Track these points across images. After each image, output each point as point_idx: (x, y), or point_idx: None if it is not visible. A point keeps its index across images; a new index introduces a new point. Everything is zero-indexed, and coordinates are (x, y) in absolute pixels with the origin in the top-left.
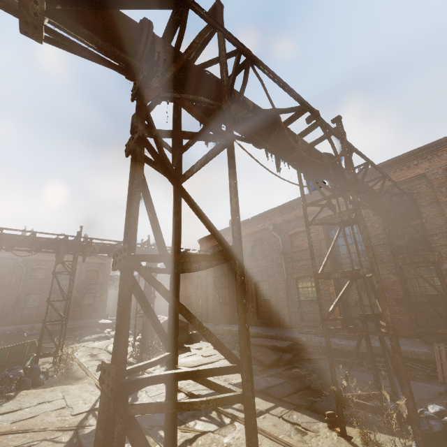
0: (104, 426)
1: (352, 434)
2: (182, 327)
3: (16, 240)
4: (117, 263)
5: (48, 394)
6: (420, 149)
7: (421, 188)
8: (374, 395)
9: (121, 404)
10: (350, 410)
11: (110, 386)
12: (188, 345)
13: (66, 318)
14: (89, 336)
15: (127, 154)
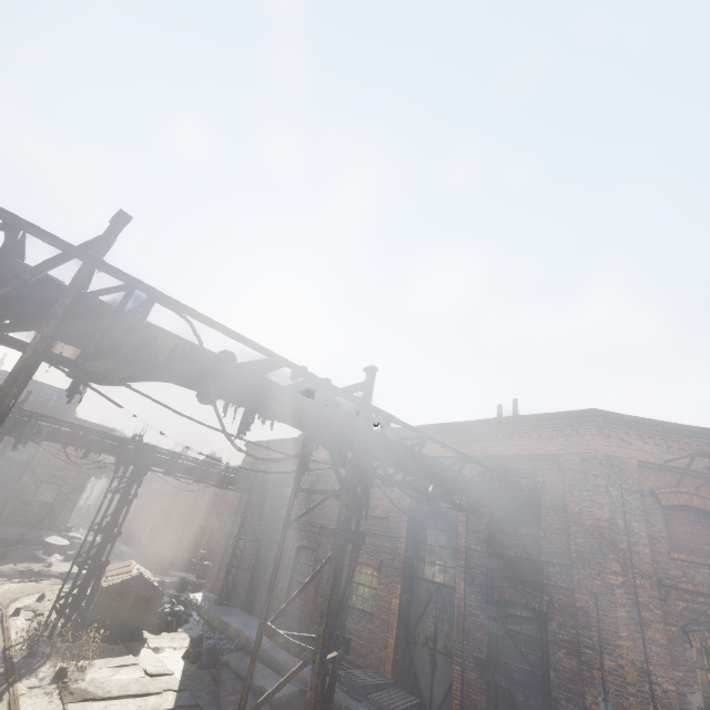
0: None
1: None
2: (150, 599)
3: None
4: None
5: None
6: (558, 416)
7: (549, 478)
8: None
9: None
10: None
11: None
12: (151, 634)
13: None
14: (12, 563)
15: None
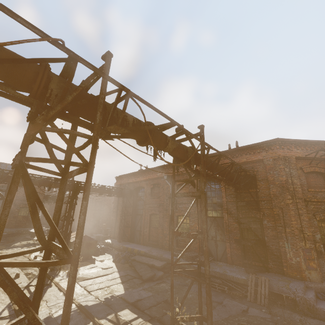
0: None
1: None
2: (92, 244)
3: None
4: None
5: None
6: (262, 143)
7: (259, 169)
8: (196, 317)
9: None
10: (185, 322)
11: None
12: (95, 256)
13: None
14: (19, 242)
15: (12, 168)
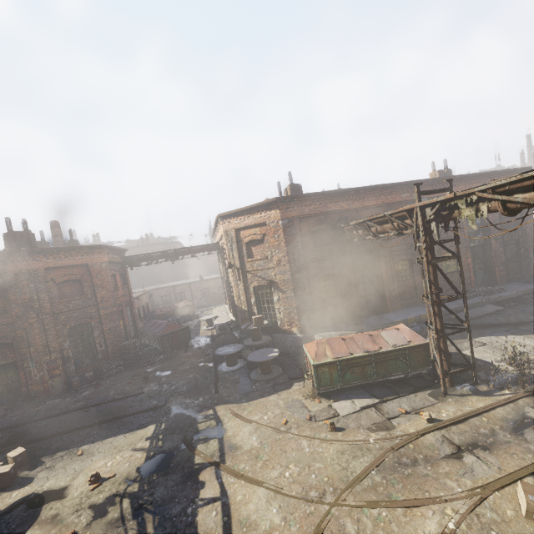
0: None
1: None
2: None
3: None
4: None
5: None
6: (524, 169)
7: None
8: None
9: None
10: None
11: None
12: None
13: None
14: None
15: None
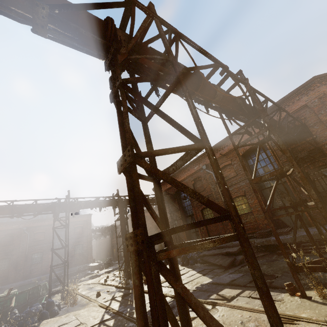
0: (139, 277)
1: (310, 295)
2: None
3: (23, 208)
4: (123, 165)
5: (64, 319)
6: (298, 89)
7: (306, 115)
8: (319, 261)
9: (151, 252)
10: (302, 281)
11: (140, 242)
12: None
13: (67, 260)
14: (83, 277)
15: (112, 100)
